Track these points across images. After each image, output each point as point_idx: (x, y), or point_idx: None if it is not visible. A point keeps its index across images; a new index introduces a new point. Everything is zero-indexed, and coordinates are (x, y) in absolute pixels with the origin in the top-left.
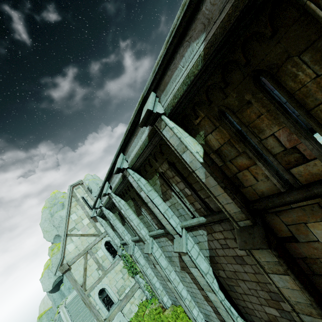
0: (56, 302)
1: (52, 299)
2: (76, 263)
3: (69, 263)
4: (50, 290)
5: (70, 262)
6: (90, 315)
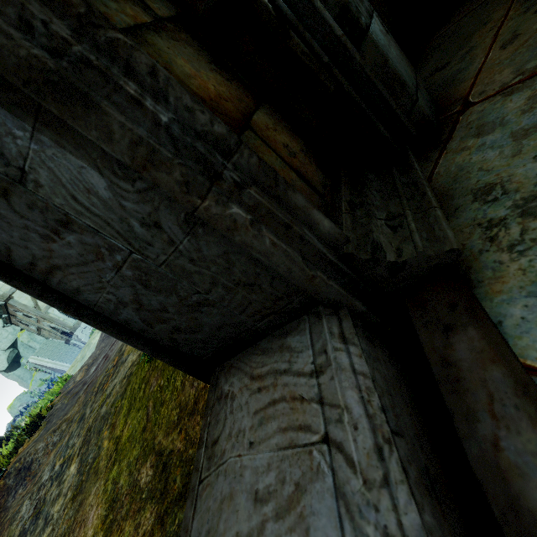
0: (23, 378)
1: (16, 377)
2: (17, 292)
3: (8, 293)
4: (7, 368)
5: (10, 292)
6: (66, 347)
